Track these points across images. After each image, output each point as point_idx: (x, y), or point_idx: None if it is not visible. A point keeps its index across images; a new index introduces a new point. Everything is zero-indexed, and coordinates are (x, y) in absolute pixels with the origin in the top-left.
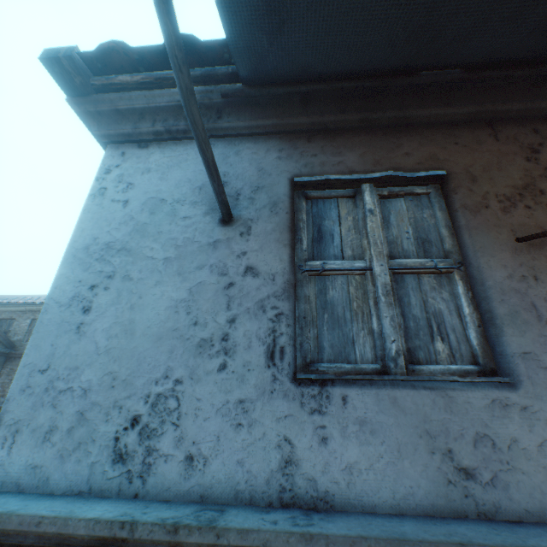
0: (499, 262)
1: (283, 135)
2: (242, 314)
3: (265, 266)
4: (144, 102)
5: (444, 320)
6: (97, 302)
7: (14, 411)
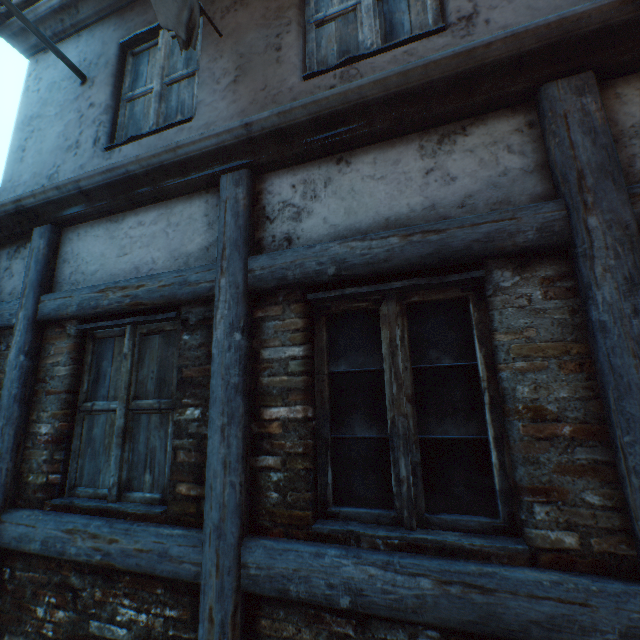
0: (208, 55)
1: (119, 13)
2: (86, 129)
3: (99, 101)
4: (34, 17)
5: (185, 104)
6: (29, 146)
7: (2, 199)
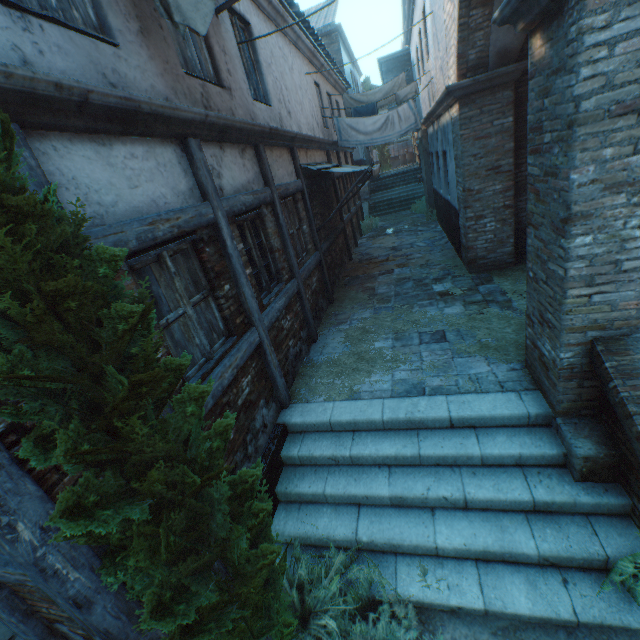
0: None
1: None
2: None
3: None
4: None
5: None
6: None
7: None
